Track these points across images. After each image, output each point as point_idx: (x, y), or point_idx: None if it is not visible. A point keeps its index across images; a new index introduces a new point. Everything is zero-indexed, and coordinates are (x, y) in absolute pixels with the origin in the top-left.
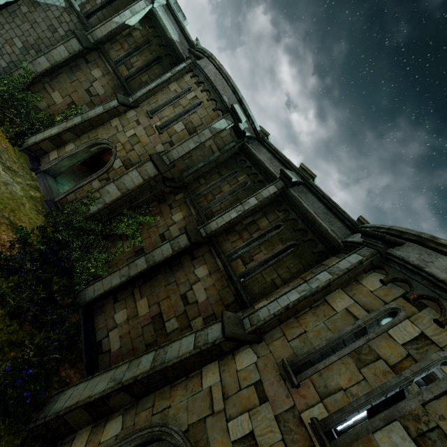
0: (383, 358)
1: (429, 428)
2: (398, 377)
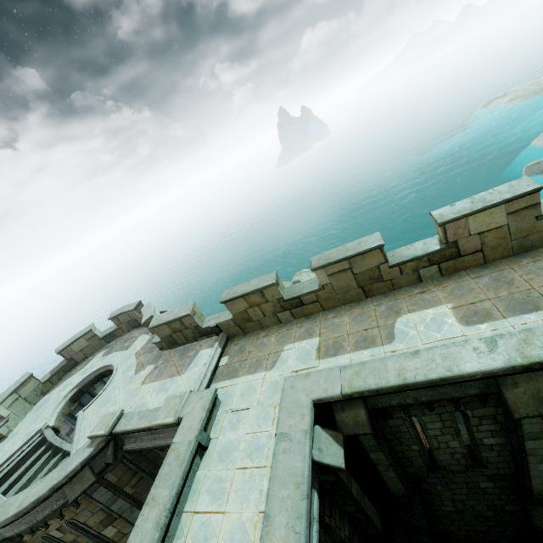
0: (75, 539)
1: (101, 524)
2: (82, 535)
